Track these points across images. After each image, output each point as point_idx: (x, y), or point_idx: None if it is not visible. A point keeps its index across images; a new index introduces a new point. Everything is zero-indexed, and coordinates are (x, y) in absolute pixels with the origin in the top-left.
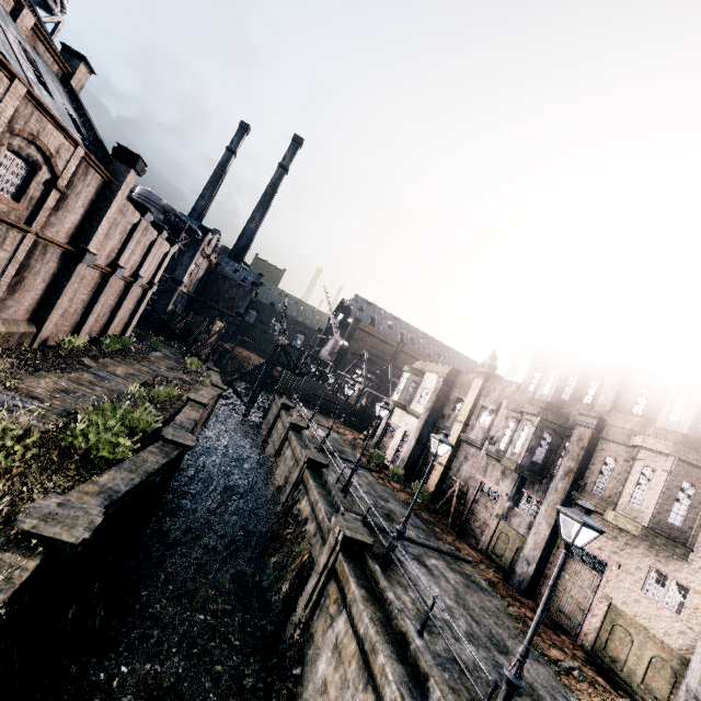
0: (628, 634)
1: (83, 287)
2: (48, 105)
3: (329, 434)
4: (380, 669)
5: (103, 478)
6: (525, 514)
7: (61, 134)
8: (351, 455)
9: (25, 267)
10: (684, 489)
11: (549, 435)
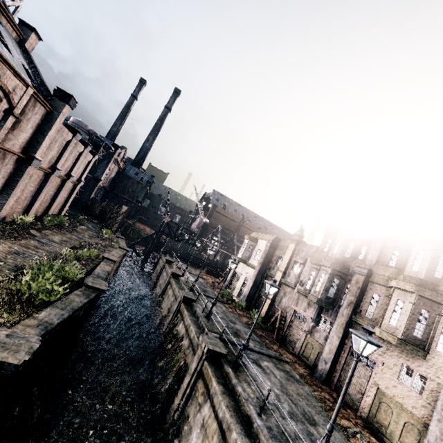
0: (389, 408)
1: (32, 182)
2: (8, 58)
3: (197, 279)
4: (234, 442)
5: (41, 314)
6: (323, 330)
7: (17, 78)
8: (211, 293)
9: None
10: (422, 314)
11: (337, 279)
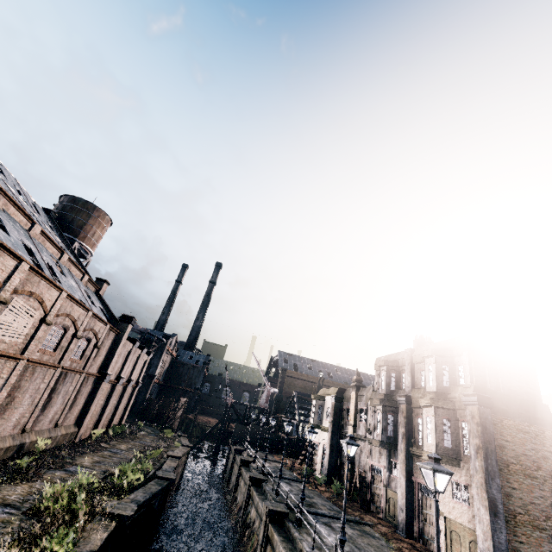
0: (457, 534)
1: (102, 396)
2: (96, 312)
3: (266, 459)
4: None
5: (131, 496)
6: (396, 476)
7: (101, 322)
8: (288, 475)
9: (78, 392)
10: (445, 423)
11: (391, 415)
